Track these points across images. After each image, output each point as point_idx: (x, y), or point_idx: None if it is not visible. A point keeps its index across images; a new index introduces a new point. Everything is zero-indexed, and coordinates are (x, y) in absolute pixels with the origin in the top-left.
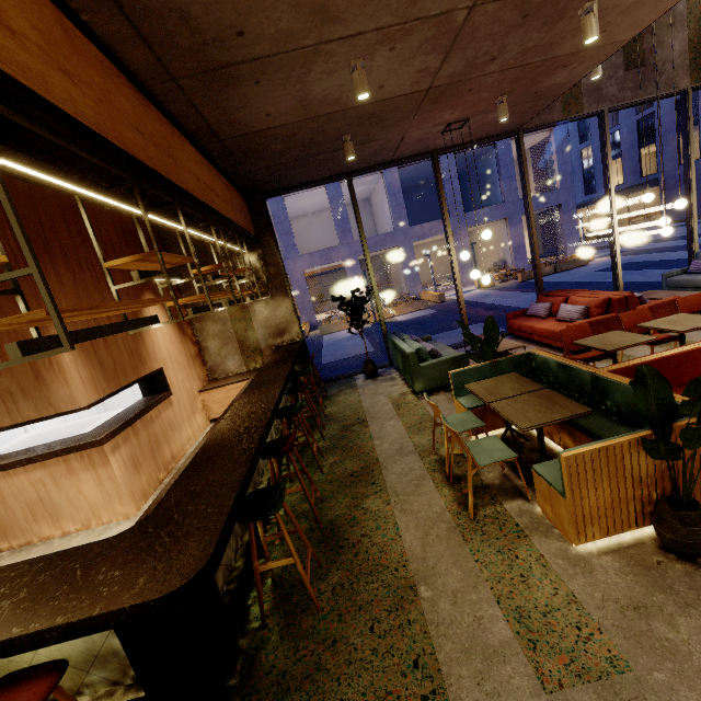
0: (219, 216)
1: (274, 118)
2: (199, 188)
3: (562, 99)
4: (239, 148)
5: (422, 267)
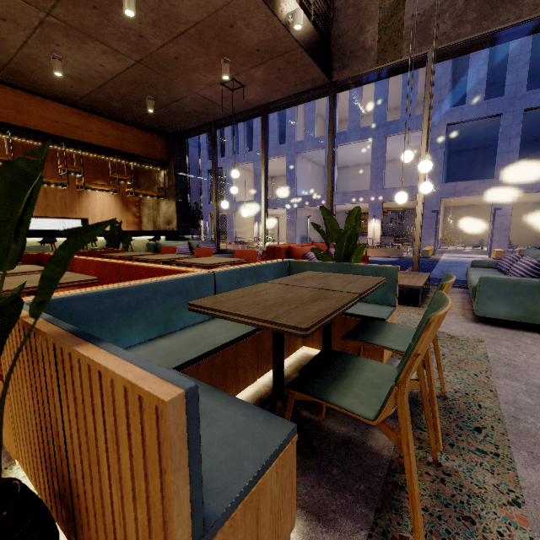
0: (71, 141)
1: (79, 89)
2: (52, 126)
3: (379, 47)
4: (96, 106)
5: (474, 228)
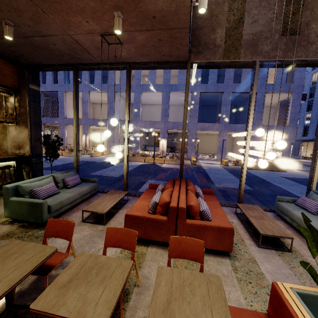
0: None
1: None
2: None
3: (225, 46)
4: None
5: (206, 145)
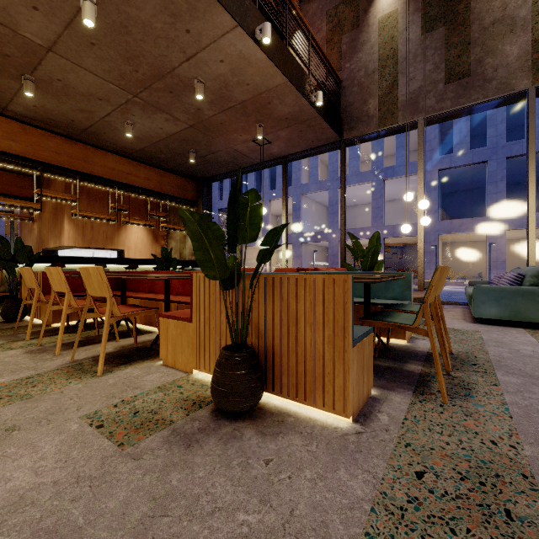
0: (123, 184)
1: (137, 145)
2: (110, 172)
3: (379, 115)
4: (145, 157)
5: (472, 262)
